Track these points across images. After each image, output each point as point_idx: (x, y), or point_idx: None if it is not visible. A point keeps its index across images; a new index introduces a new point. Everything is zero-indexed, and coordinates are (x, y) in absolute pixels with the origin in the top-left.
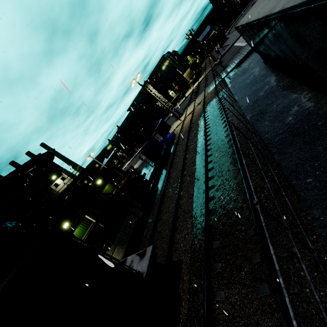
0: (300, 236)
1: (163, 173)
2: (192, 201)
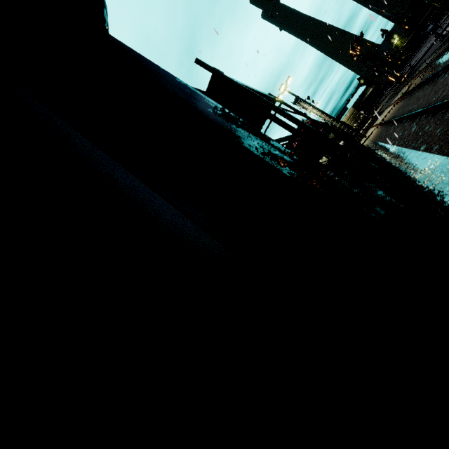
0: None
1: (378, 154)
2: None
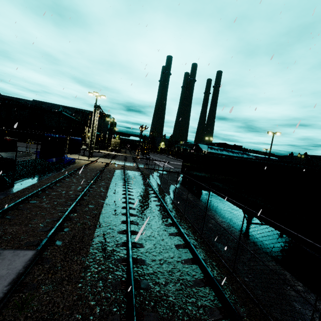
0: None
1: (36, 178)
2: (93, 234)
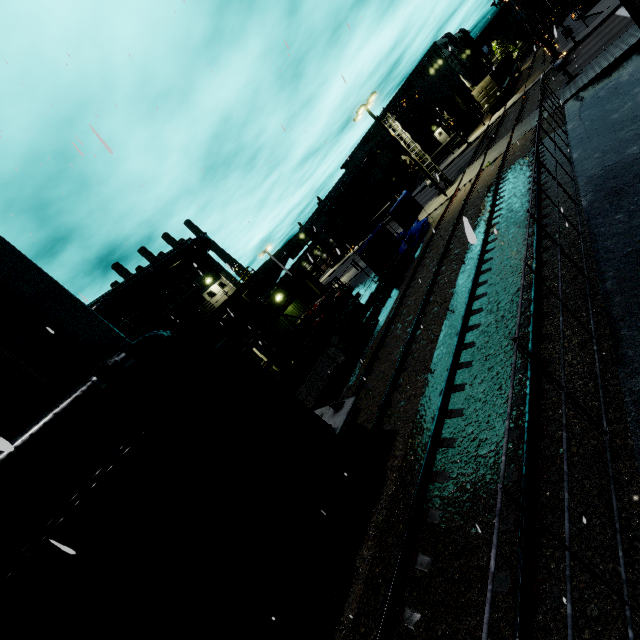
0: (594, 413)
1: (393, 296)
2: (435, 347)
